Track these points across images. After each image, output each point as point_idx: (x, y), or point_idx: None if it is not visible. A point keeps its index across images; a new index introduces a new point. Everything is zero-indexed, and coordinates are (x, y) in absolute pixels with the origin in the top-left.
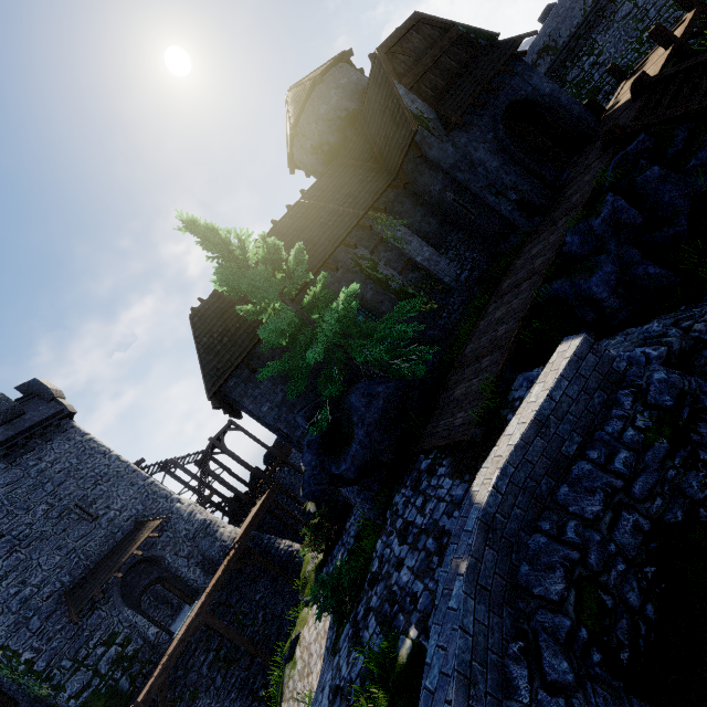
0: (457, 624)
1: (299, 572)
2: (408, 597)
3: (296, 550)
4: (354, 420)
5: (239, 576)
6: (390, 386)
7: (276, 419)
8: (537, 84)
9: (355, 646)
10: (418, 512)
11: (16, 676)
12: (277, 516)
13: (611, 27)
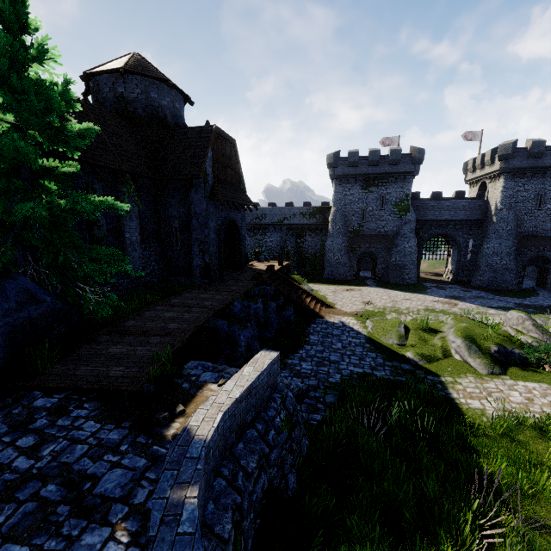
0: (201, 547)
1: None
2: None
3: None
4: None
5: None
6: (59, 303)
7: None
8: (243, 226)
9: None
10: (21, 453)
11: None
12: None
13: (252, 237)
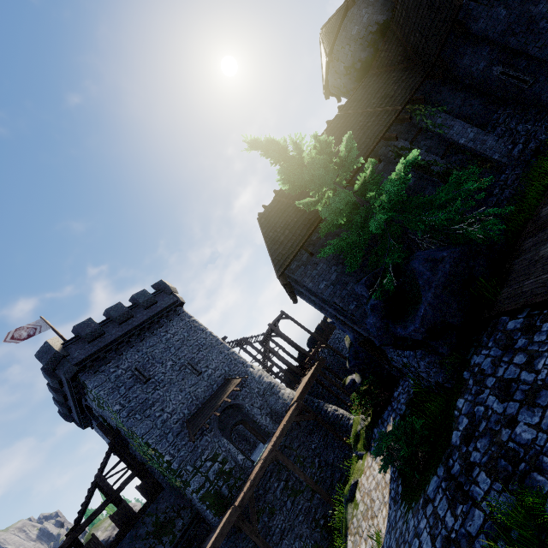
0: None
1: (345, 432)
2: (542, 455)
3: (341, 414)
4: (419, 283)
5: (297, 427)
6: (455, 251)
7: (332, 294)
8: None
9: (463, 499)
10: (521, 368)
11: (162, 470)
12: (323, 385)
13: None
